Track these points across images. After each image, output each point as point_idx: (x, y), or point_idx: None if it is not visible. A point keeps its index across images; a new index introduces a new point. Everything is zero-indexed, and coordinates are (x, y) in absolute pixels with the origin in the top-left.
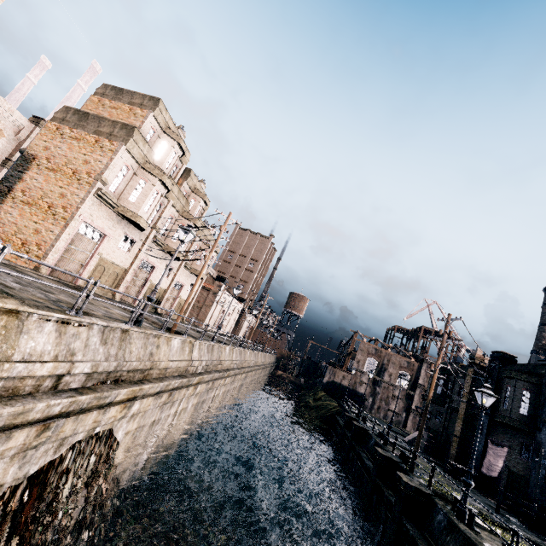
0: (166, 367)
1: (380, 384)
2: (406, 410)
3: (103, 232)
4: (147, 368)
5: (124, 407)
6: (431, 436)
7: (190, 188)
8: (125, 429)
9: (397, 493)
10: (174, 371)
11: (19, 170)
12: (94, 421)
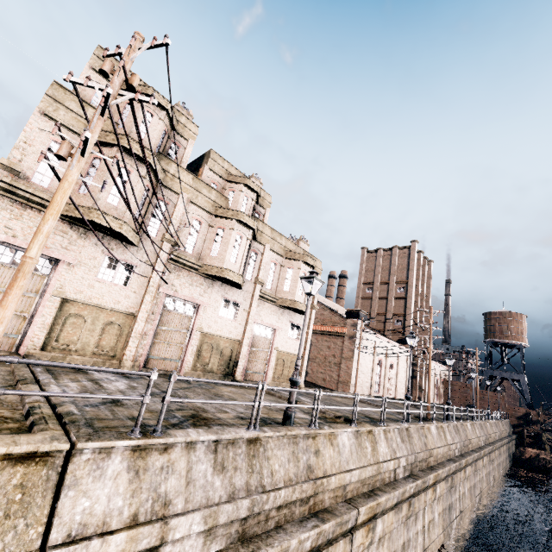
0: None
1: None
2: None
3: (47, 254)
4: None
5: None
6: None
7: (221, 178)
8: None
9: None
10: None
11: None
12: None
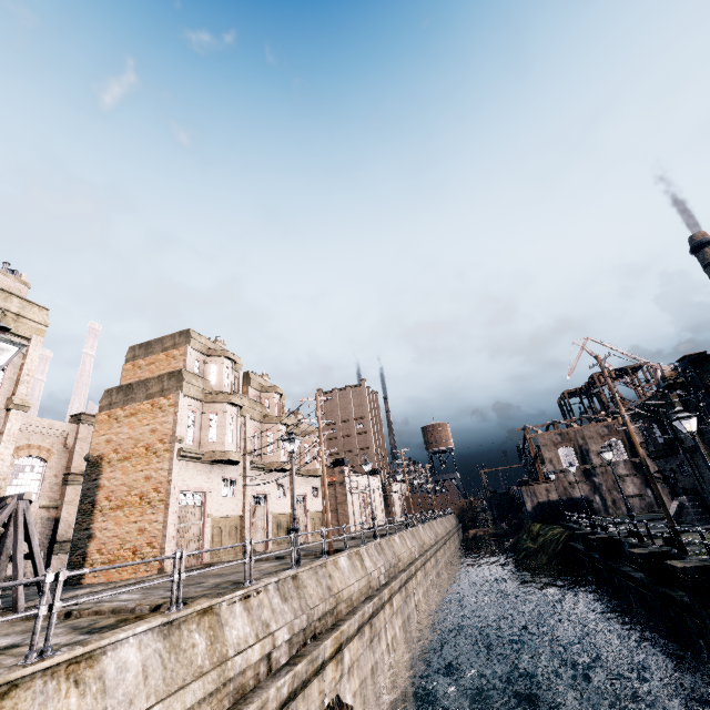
0: (350, 595)
1: (594, 472)
2: (647, 485)
3: (202, 490)
4: (333, 606)
5: (337, 662)
6: (692, 498)
7: (257, 390)
8: (350, 691)
9: (685, 587)
10: (359, 596)
11: (92, 479)
12: (318, 692)
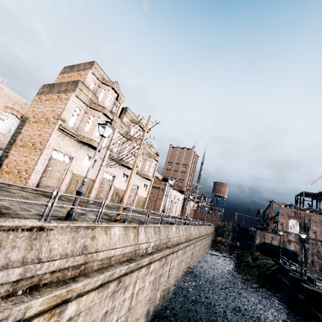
0: (108, 256)
1: (308, 241)
2: None
3: (70, 155)
4: (79, 263)
5: (51, 315)
6: None
7: (129, 120)
8: None
9: None
10: (121, 257)
11: (19, 128)
12: None
